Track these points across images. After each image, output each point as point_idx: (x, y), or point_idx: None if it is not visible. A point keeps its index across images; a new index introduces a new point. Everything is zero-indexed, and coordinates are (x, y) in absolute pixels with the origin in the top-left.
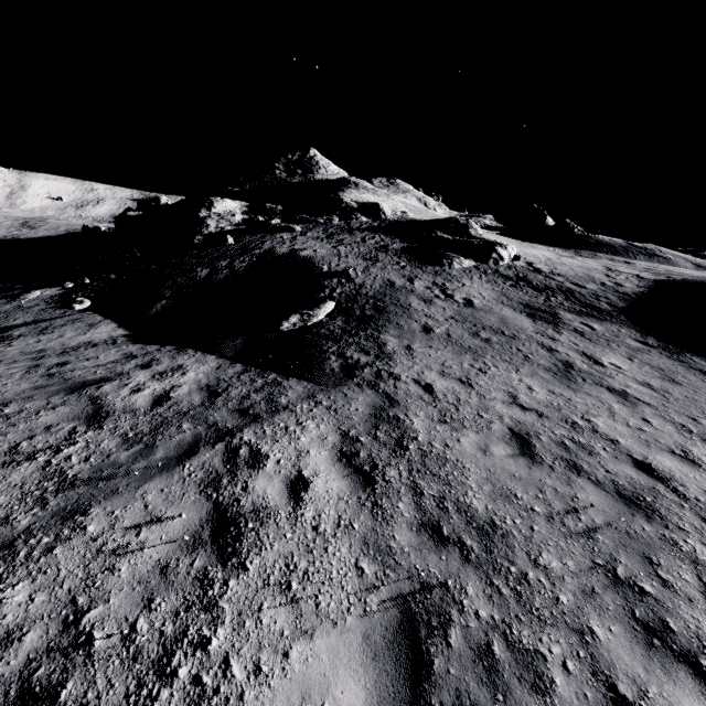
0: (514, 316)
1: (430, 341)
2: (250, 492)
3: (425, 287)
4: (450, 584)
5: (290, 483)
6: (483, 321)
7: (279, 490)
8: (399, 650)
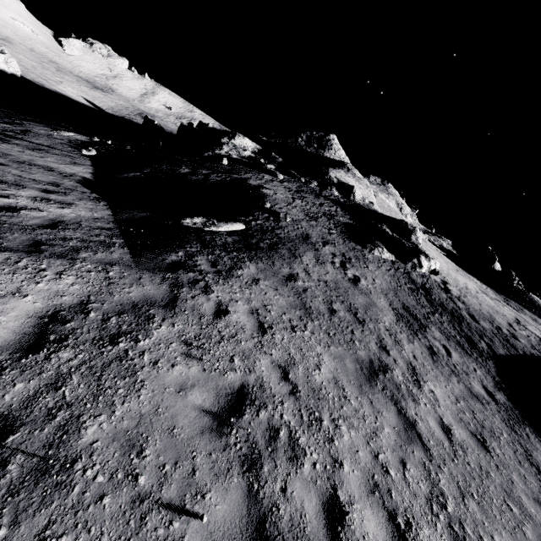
0: (384, 308)
1: (282, 286)
2: None
3: (331, 252)
4: None
5: None
6: (350, 297)
7: None
8: None
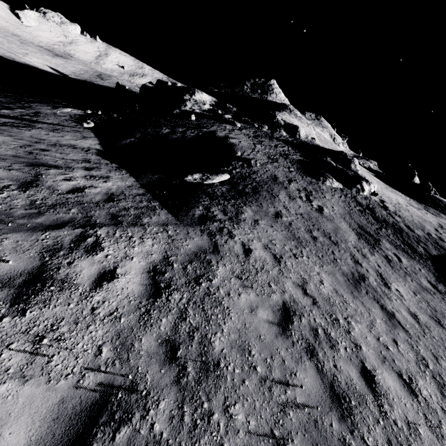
0: (347, 230)
1: (274, 223)
2: (72, 267)
3: (296, 188)
4: (152, 392)
5: (102, 272)
6: (321, 225)
7: (91, 274)
8: (76, 423)
